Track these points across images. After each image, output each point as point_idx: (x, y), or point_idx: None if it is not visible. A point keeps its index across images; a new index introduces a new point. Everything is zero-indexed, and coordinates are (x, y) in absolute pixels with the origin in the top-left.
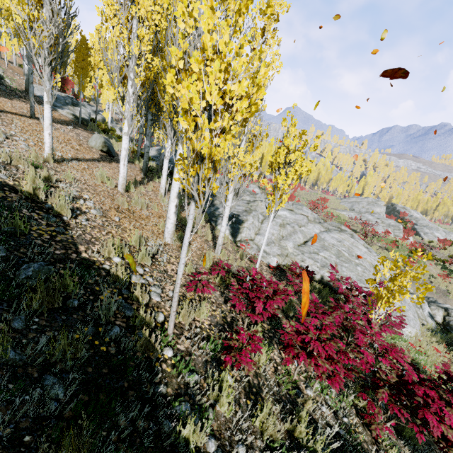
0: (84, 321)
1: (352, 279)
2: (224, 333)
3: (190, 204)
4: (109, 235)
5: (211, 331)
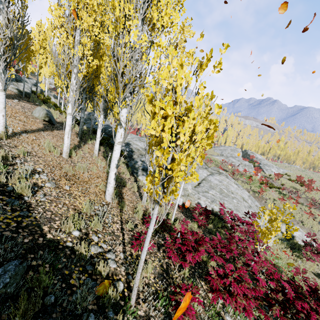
0: (63, 318)
1: (231, 209)
2: (165, 283)
3: (155, 207)
4: (64, 207)
5: (157, 285)
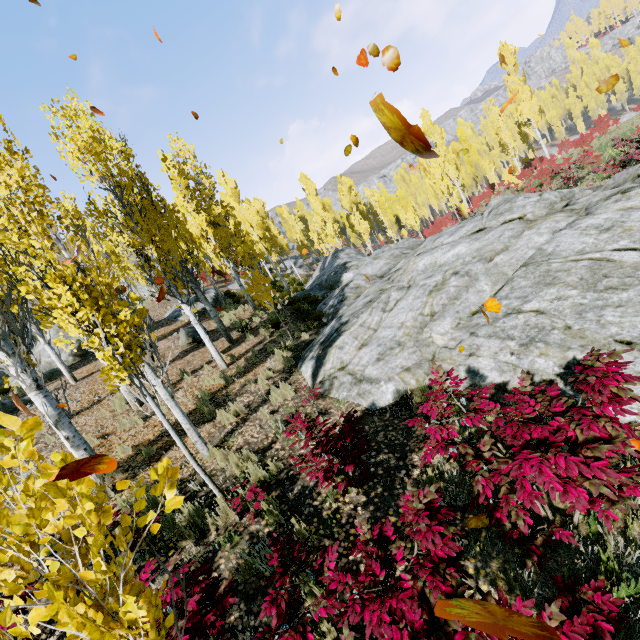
0: None
1: (637, 340)
2: None
3: None
4: None
5: None
